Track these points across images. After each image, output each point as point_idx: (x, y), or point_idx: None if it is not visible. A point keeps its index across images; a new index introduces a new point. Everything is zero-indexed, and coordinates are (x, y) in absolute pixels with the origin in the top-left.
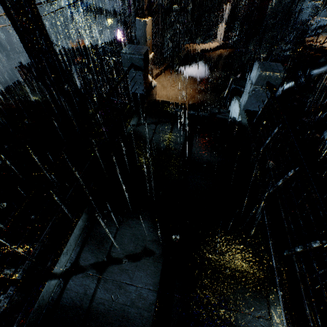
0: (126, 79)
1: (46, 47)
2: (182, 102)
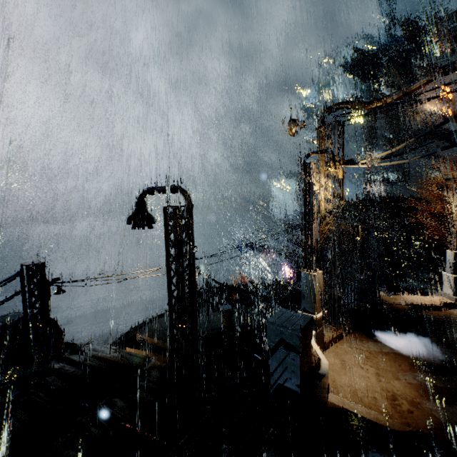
0: (266, 367)
1: (189, 296)
2: (388, 419)
